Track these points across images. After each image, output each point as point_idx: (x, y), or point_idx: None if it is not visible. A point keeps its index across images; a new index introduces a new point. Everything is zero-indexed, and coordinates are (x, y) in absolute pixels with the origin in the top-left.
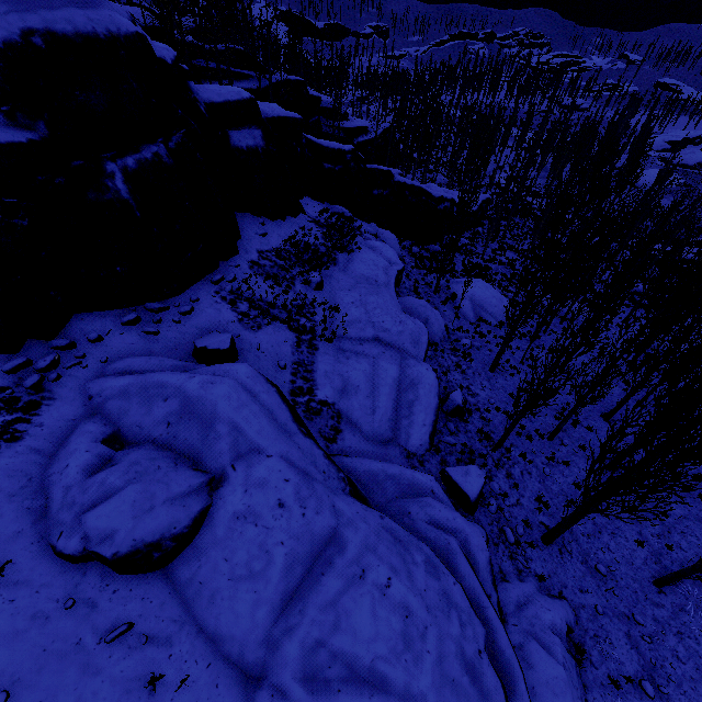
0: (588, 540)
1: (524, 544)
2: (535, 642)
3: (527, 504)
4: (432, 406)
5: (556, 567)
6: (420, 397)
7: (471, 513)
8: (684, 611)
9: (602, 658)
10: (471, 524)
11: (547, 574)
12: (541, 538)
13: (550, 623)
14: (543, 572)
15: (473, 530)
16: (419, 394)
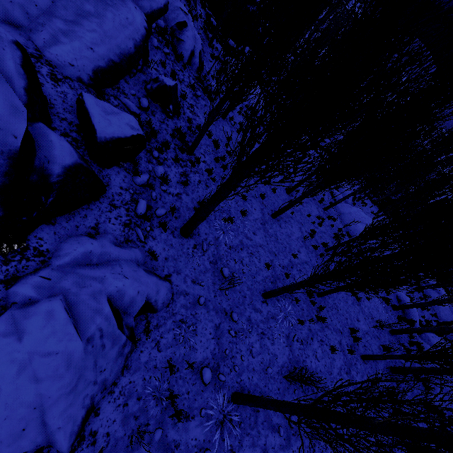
0: (228, 250)
1: (157, 224)
2: (59, 303)
3: (187, 201)
4: (119, 43)
5: (181, 255)
6: (104, 18)
7: (99, 164)
8: (275, 319)
9: (174, 342)
10: (10, 91)
11: (165, 256)
12: (181, 228)
13: (114, 290)
14: (161, 253)
15: (4, 96)
16: (105, 14)
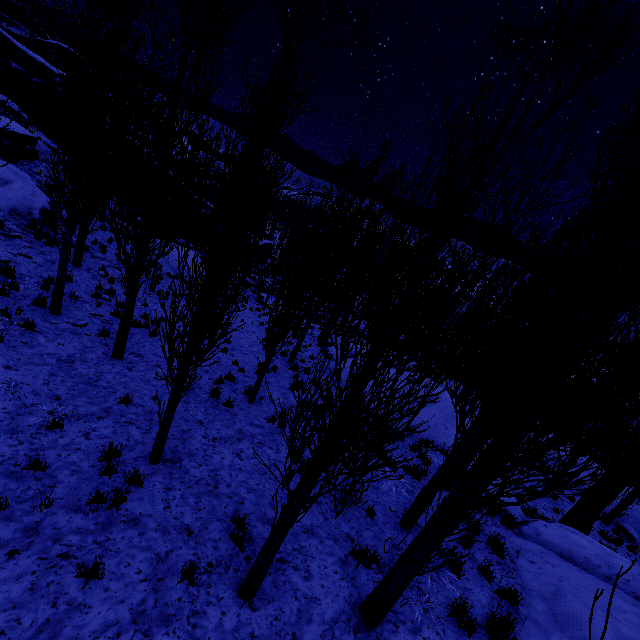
0: None
1: None
2: None
3: None
4: None
5: None
6: None
7: None
8: None
9: None
10: None
11: None
12: None
13: None
14: None
15: None
16: None
